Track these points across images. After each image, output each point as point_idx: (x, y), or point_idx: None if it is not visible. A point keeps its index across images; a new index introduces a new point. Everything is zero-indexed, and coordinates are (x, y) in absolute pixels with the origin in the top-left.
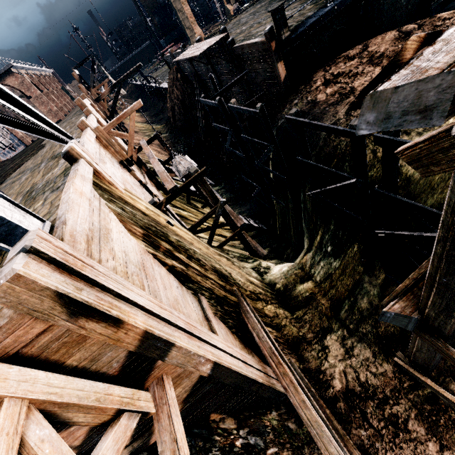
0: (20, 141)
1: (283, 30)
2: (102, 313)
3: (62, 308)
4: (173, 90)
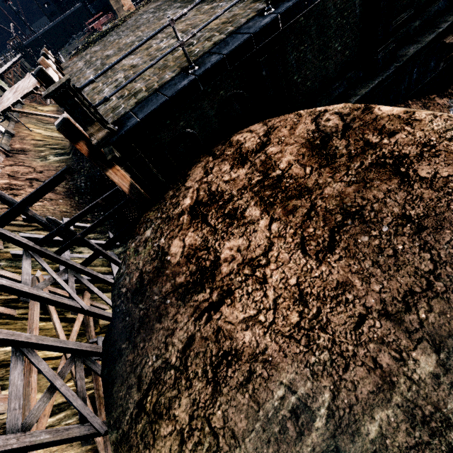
0: None
1: (88, 129)
2: None
3: None
4: None
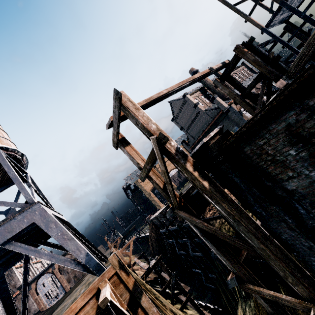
0: (63, 289)
1: None
2: (125, 269)
3: (118, 265)
4: (151, 234)
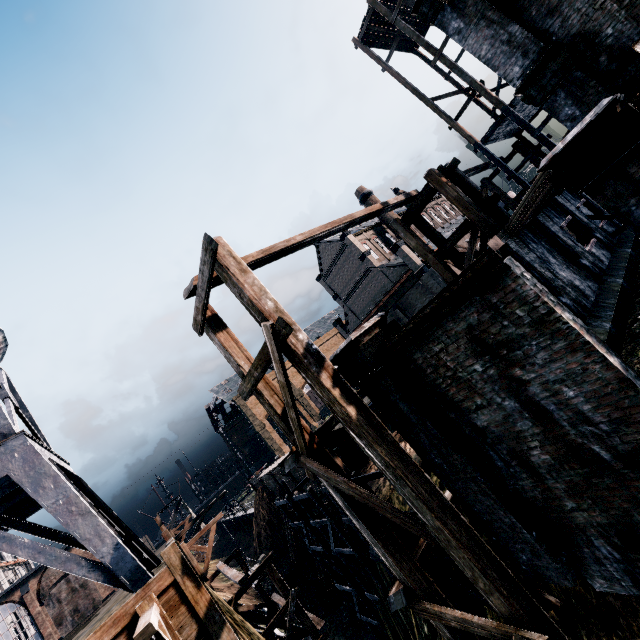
0: None
1: None
2: (194, 574)
3: (181, 566)
4: (259, 511)
